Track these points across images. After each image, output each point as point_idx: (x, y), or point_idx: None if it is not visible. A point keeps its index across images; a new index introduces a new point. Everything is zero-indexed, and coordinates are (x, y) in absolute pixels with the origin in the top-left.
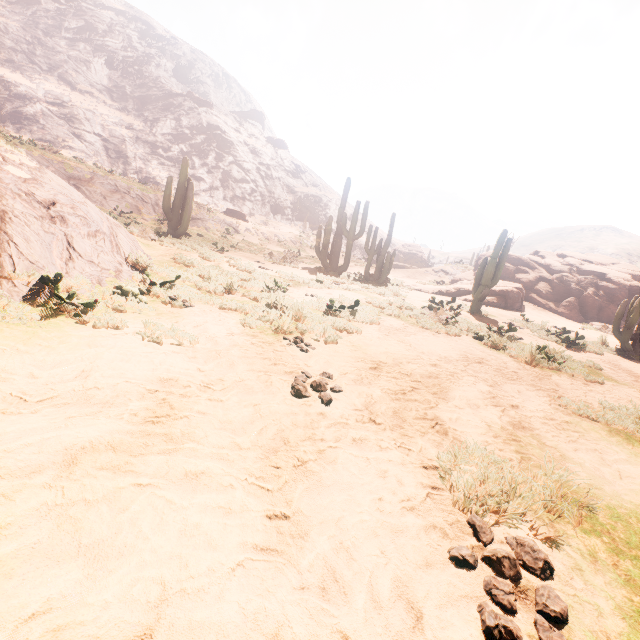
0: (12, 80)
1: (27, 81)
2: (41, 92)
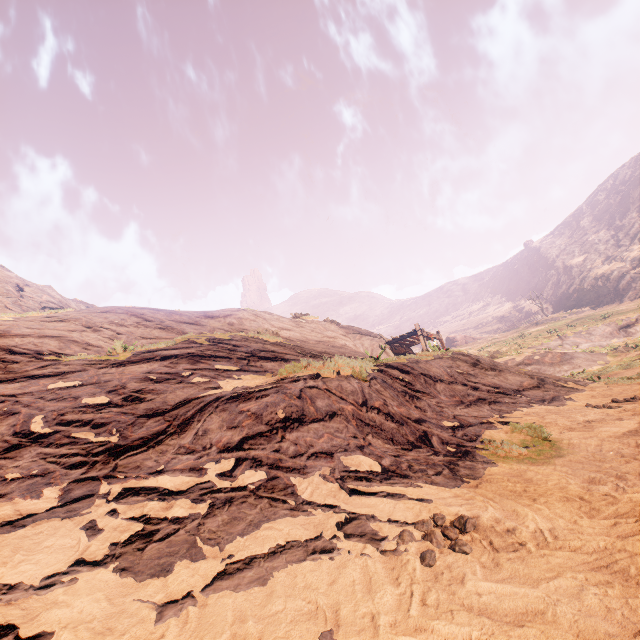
0: (608, 272)
1: (618, 263)
2: (627, 264)
